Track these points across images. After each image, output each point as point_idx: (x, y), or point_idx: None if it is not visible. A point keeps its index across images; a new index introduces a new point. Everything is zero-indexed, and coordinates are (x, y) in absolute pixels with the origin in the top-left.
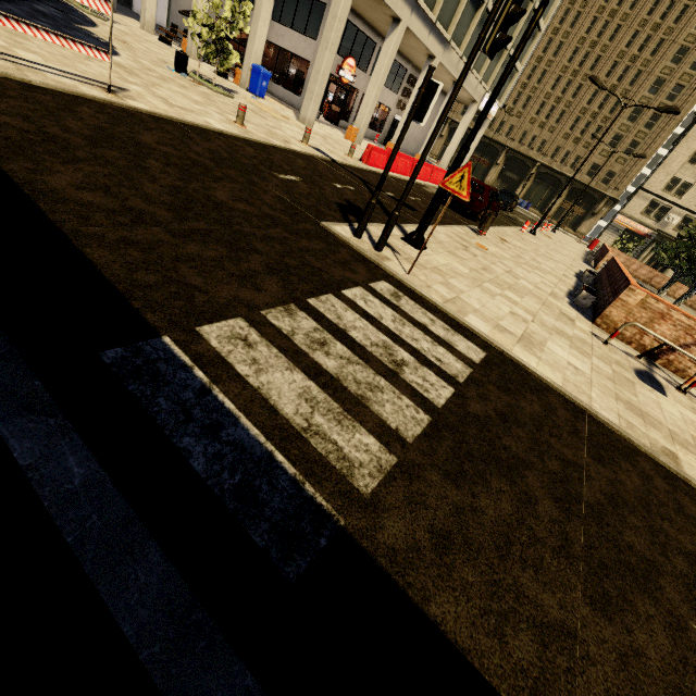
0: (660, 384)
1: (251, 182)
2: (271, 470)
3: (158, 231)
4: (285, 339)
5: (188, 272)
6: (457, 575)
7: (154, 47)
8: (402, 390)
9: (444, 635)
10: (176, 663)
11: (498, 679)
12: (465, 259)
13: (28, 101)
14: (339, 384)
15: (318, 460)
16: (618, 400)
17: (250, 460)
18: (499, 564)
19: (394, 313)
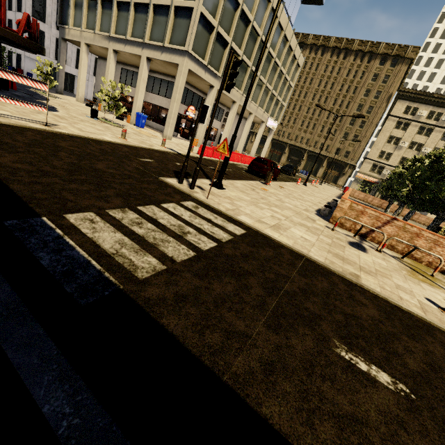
0: (364, 248)
1: (121, 161)
2: (87, 267)
3: (55, 179)
4: (116, 221)
5: (67, 194)
6: (184, 310)
7: (82, 108)
8: (183, 243)
9: (165, 330)
10: (4, 322)
11: (192, 347)
12: (250, 194)
13: None
14: (143, 238)
15: (117, 265)
16: (329, 253)
17: (76, 263)
18: (214, 308)
19: (191, 214)
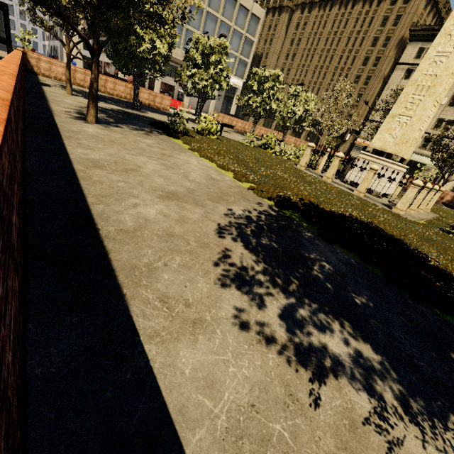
0: None
1: None
2: None
3: None
4: None
5: None
6: None
7: None
8: None
9: None
10: None
11: None
12: None
13: None
14: None
15: None
16: None
17: None
18: None
19: None
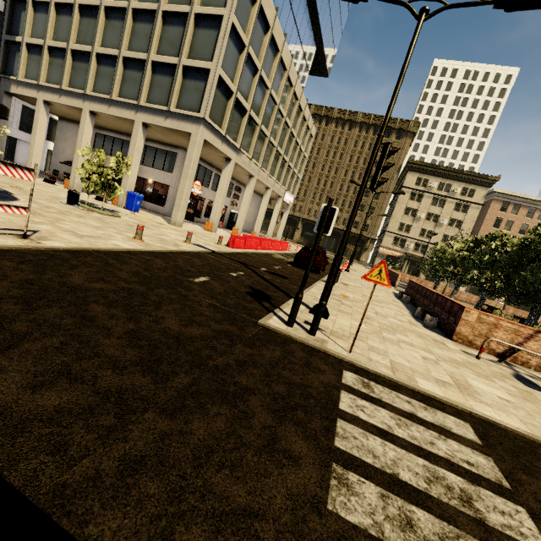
0: (535, 383)
1: (182, 296)
2: None
3: (151, 417)
4: None
5: (222, 481)
6: None
7: (43, 187)
8: None
9: None
10: None
11: None
12: (351, 313)
13: None
14: None
15: None
16: None
17: None
18: None
19: (388, 413)
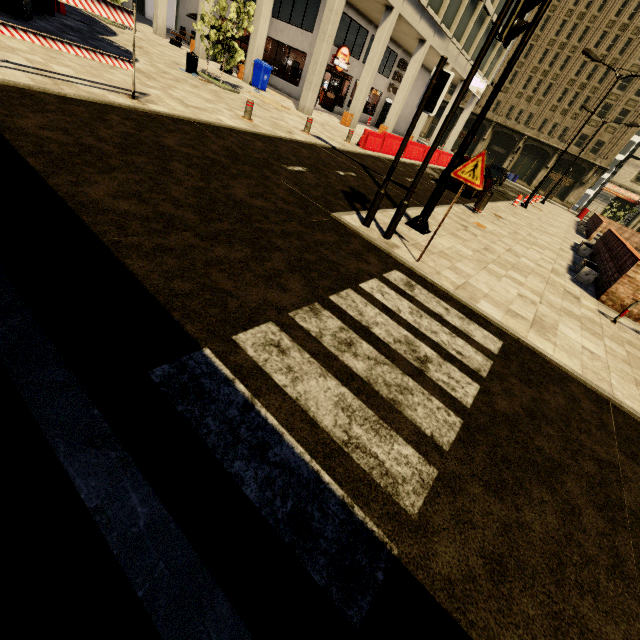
0: None
1: (264, 176)
2: (320, 493)
3: (188, 235)
4: (314, 342)
5: (219, 276)
6: (517, 608)
7: (167, 50)
8: (431, 391)
9: None
10: None
11: None
12: (467, 240)
13: (65, 114)
14: (371, 388)
15: (362, 478)
16: (638, 386)
17: (299, 483)
18: (556, 592)
19: (410, 305)
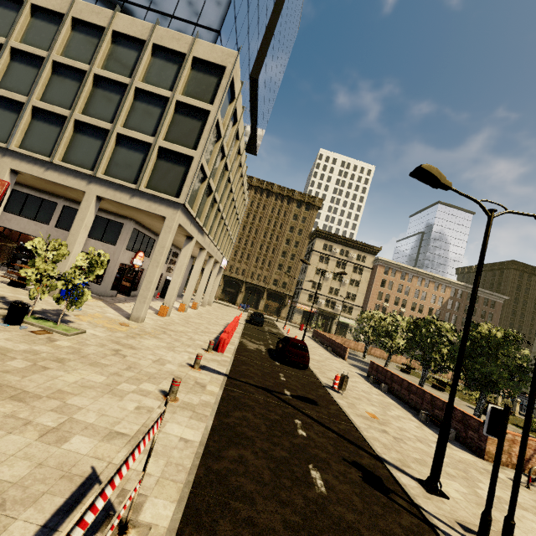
0: None
1: None
2: None
3: None
4: None
5: None
6: None
7: None
8: None
9: None
10: None
11: None
12: (424, 459)
13: None
14: None
15: None
16: None
17: None
18: None
19: None
